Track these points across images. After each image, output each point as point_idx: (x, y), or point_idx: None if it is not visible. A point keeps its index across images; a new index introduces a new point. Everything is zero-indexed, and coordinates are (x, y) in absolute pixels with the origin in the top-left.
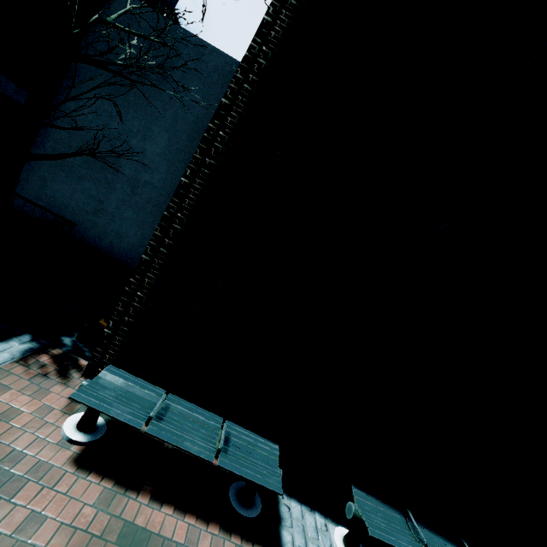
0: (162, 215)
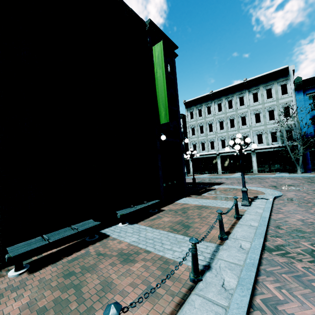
0: None
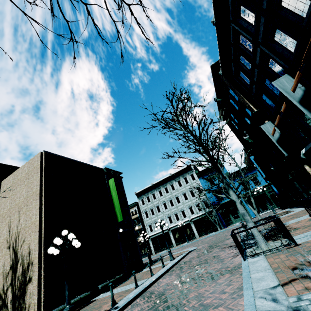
0: (37, 276)
